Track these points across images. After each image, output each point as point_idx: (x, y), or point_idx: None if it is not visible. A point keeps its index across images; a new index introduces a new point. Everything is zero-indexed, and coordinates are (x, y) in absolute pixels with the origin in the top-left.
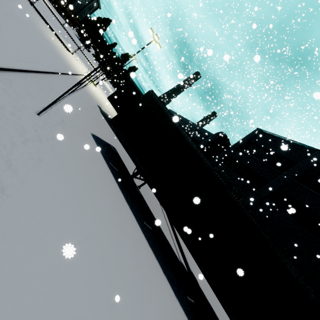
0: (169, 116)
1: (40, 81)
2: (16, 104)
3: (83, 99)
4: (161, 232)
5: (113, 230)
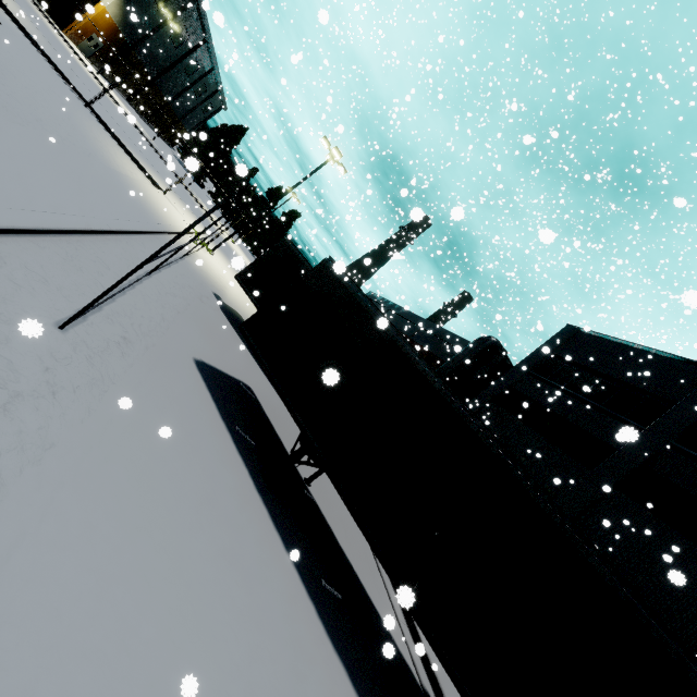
0: (372, 313)
1: (80, 252)
2: (6, 309)
3: (180, 282)
4: (366, 603)
5: (237, 629)
